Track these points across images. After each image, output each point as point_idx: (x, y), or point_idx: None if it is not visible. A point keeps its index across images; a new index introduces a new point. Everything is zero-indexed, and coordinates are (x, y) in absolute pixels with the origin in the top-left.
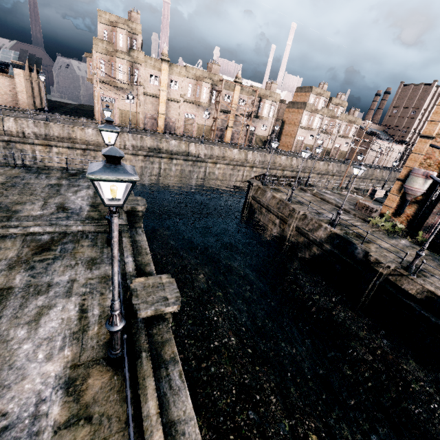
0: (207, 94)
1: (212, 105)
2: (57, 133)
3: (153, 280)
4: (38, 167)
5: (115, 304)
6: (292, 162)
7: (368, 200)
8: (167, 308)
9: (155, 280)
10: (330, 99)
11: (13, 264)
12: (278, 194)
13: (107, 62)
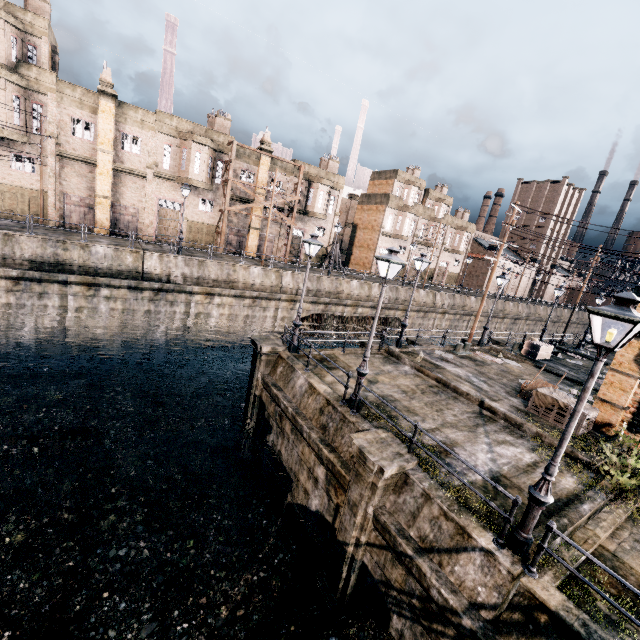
0: (202, 165)
1: (216, 187)
2: None
3: None
4: None
5: None
6: (371, 291)
7: (532, 371)
8: None
9: None
10: (426, 191)
11: None
12: (328, 376)
13: None
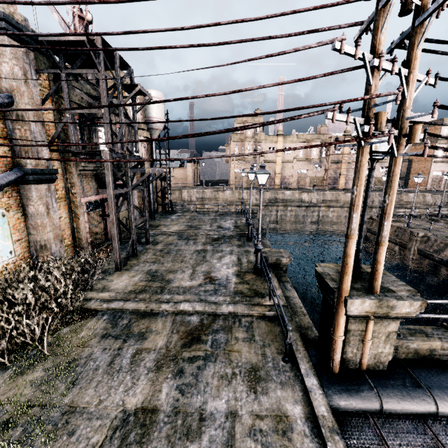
0: (317, 151)
1: (322, 159)
2: (208, 196)
3: (275, 250)
4: (203, 212)
5: (259, 234)
6: (425, 199)
7: None
8: (283, 259)
9: (276, 250)
10: None
11: (205, 243)
12: (397, 223)
13: (239, 146)
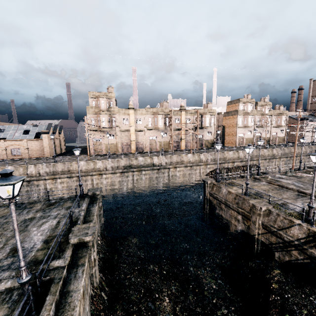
0: (162, 121)
1: (167, 127)
2: (60, 168)
3: None
4: (28, 202)
5: None
6: (239, 154)
7: None
8: None
9: None
10: (256, 103)
11: None
12: (233, 188)
13: (95, 118)
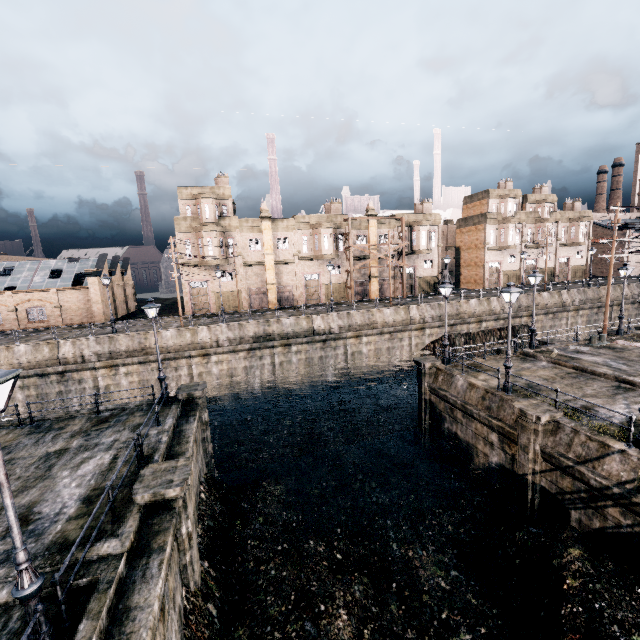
0: (330, 242)
1: (340, 255)
2: (125, 346)
3: None
4: (56, 417)
5: None
6: (491, 305)
7: None
8: None
9: None
10: (523, 198)
11: None
12: (479, 376)
13: (193, 240)
